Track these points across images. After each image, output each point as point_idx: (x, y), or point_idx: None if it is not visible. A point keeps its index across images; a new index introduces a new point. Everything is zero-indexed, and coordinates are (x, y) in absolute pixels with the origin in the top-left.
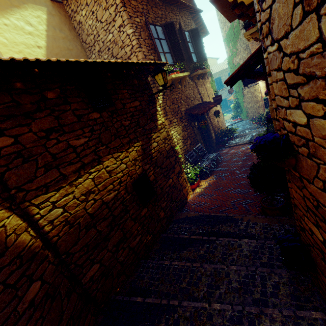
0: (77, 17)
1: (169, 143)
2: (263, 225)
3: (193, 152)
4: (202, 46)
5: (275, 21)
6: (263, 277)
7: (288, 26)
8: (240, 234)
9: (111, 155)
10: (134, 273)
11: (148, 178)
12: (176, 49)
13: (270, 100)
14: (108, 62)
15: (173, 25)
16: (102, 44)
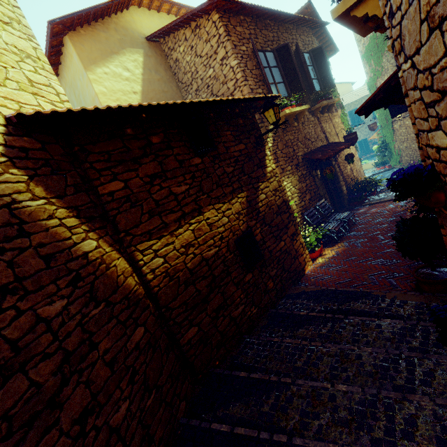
0: (174, 54)
1: (281, 196)
2: (416, 304)
3: (313, 210)
4: (328, 69)
5: (406, 38)
6: (410, 362)
7: (418, 42)
8: (380, 314)
9: (212, 205)
10: (236, 349)
11: (254, 237)
12: (291, 77)
13: None
14: (213, 101)
15: (288, 47)
16: (200, 81)
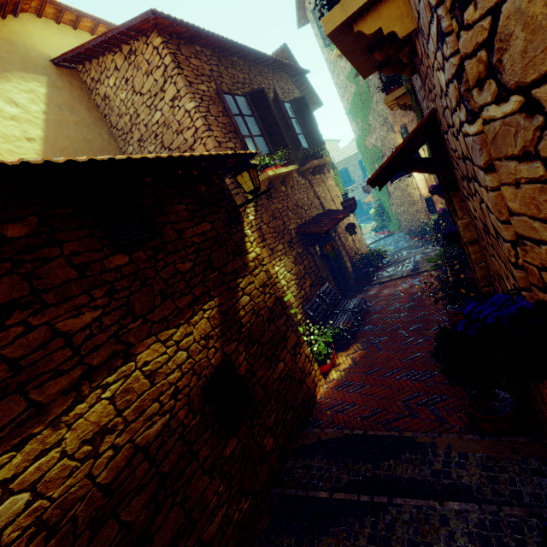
0: (100, 88)
1: (272, 293)
2: (481, 461)
3: (317, 299)
4: (314, 123)
5: (514, 42)
6: None
7: None
8: (437, 485)
9: (154, 336)
10: None
11: (235, 371)
12: (272, 129)
13: (458, 209)
14: (142, 158)
15: (264, 93)
16: (144, 128)
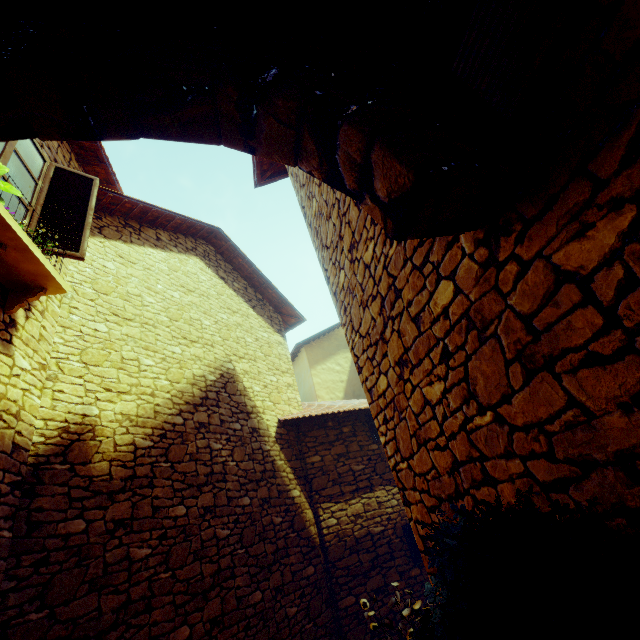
0: None
1: None
2: None
3: None
4: None
5: None
6: None
7: None
8: None
9: (383, 486)
10: None
11: None
12: None
13: None
14: None
15: None
16: None
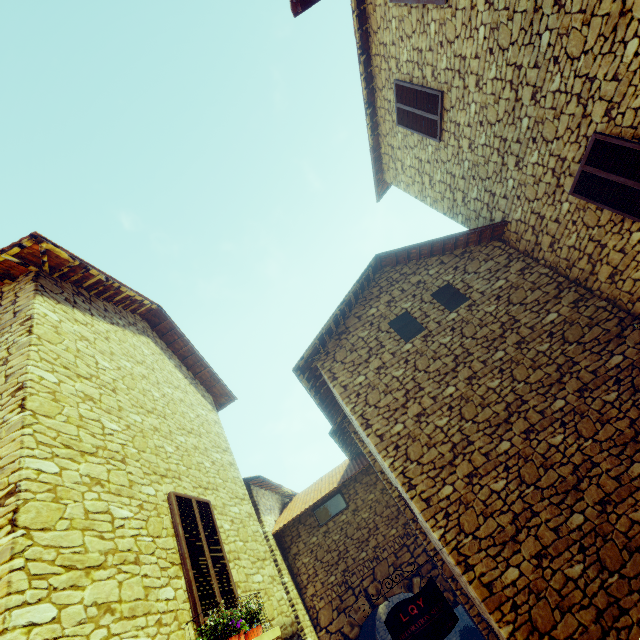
0: None
1: None
2: None
3: None
4: None
5: None
6: None
7: None
8: None
9: None
10: None
11: None
12: None
13: None
14: None
15: None
16: None
